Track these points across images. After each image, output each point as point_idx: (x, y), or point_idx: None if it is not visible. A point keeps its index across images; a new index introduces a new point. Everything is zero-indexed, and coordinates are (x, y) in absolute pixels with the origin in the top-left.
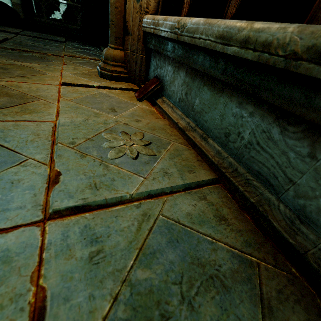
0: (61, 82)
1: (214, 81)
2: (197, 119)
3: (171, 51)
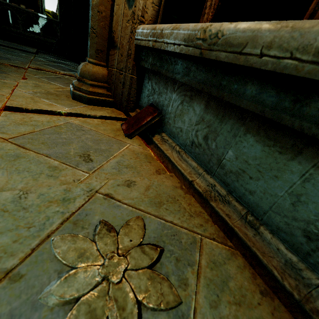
0: (5, 105)
1: (273, 130)
2: (230, 182)
3: (183, 73)
